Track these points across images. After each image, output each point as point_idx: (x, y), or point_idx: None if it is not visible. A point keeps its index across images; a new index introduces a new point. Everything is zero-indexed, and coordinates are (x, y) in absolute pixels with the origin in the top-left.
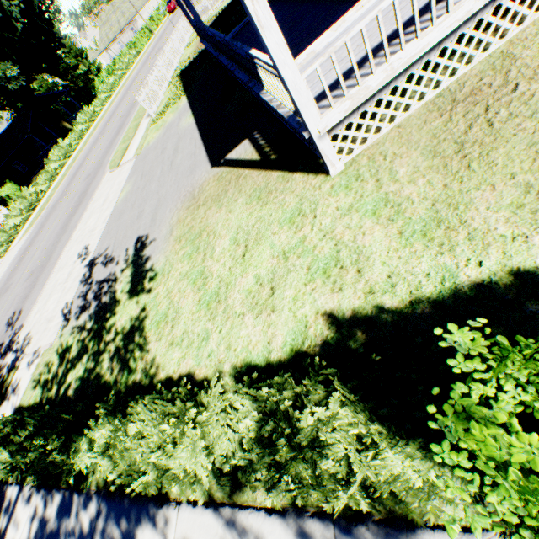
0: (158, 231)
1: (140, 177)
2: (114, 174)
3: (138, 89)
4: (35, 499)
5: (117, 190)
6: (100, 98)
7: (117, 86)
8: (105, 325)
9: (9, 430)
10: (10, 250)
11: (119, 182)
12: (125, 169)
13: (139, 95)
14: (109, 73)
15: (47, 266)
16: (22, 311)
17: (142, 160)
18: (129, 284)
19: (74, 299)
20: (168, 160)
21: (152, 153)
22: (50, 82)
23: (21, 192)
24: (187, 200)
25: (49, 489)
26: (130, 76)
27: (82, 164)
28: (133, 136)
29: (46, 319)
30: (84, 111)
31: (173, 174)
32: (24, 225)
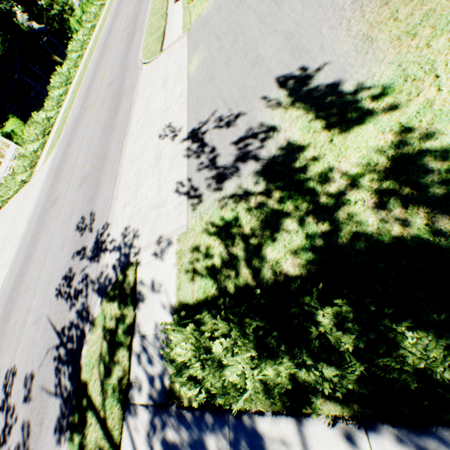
0: (326, 53)
1: (213, 40)
2: (158, 60)
3: (134, 2)
4: (373, 444)
5: (178, 67)
6: (86, 27)
7: (99, 16)
8: (303, 177)
9: (249, 331)
10: (35, 174)
11: (174, 61)
12: (177, 48)
13: (140, 3)
14: (83, 11)
15: (106, 165)
16: (94, 212)
17: (202, 29)
18: (314, 121)
19: (189, 175)
20: (260, 3)
21: (217, 16)
22: (25, 27)
23: (25, 127)
24: (367, 1)
25: (409, 426)
26: (112, 2)
27: (93, 81)
28: (164, 23)
29: (151, 206)
30: (74, 40)
31: (292, 4)
32: (41, 150)
